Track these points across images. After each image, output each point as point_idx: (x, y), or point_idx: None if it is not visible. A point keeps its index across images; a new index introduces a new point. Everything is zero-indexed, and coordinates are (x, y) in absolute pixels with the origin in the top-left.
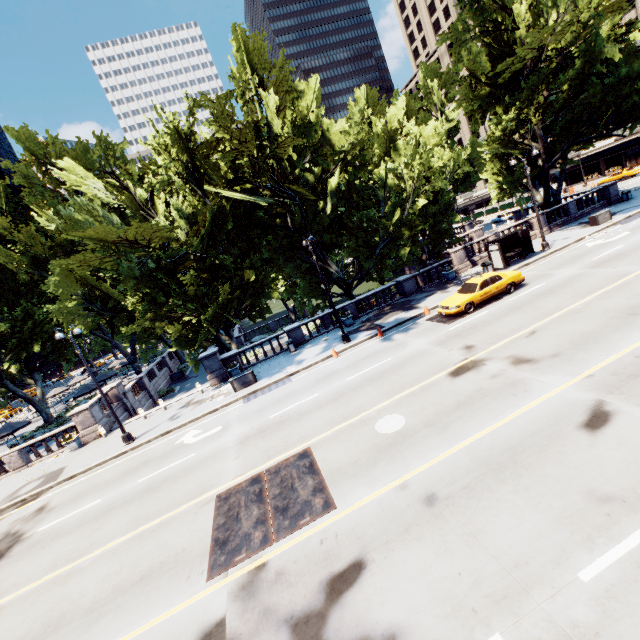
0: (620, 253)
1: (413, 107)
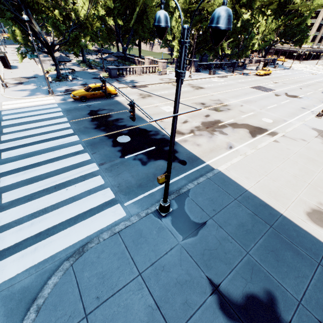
0: (286, 75)
1: None
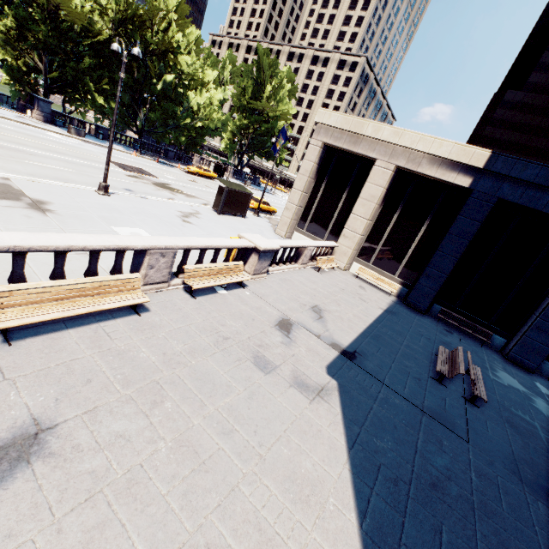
0: None
1: (217, 80)
